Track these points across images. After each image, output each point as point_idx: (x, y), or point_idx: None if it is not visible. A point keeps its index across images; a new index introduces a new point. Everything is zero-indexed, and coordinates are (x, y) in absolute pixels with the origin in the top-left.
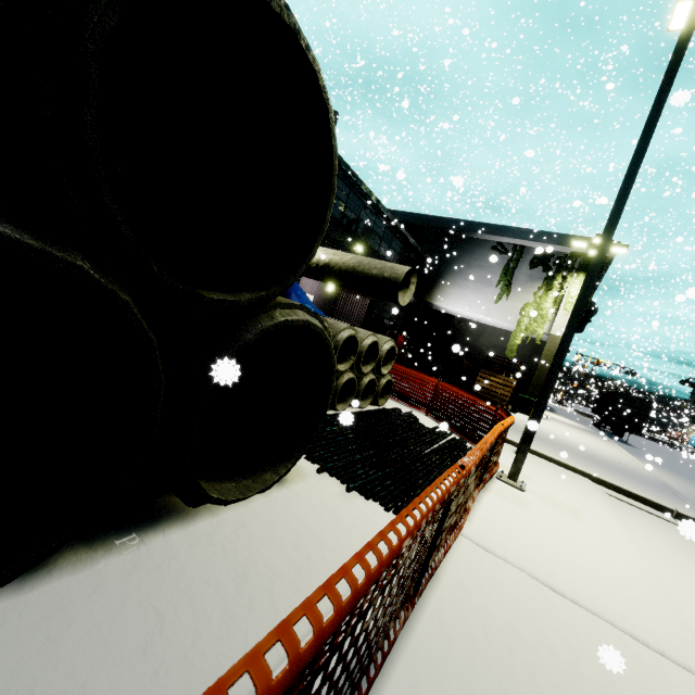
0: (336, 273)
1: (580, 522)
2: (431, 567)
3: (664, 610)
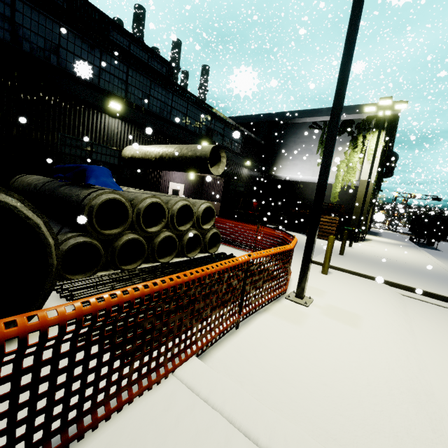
0: (167, 161)
1: (353, 329)
2: (47, 446)
3: (412, 425)
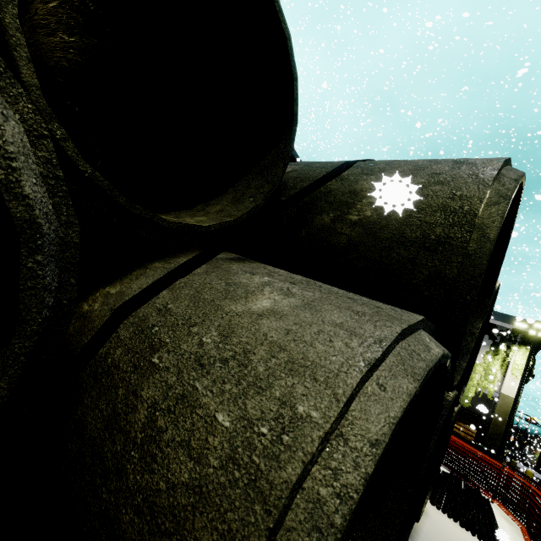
0: None
1: None
2: None
3: None
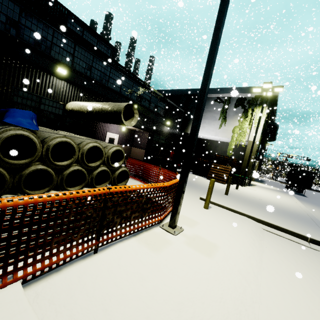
0: (95, 113)
1: (206, 258)
2: None
3: None
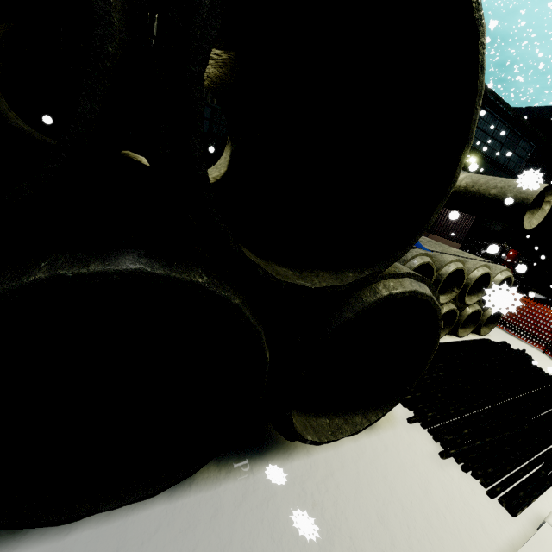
0: None
1: None
2: None
3: None
